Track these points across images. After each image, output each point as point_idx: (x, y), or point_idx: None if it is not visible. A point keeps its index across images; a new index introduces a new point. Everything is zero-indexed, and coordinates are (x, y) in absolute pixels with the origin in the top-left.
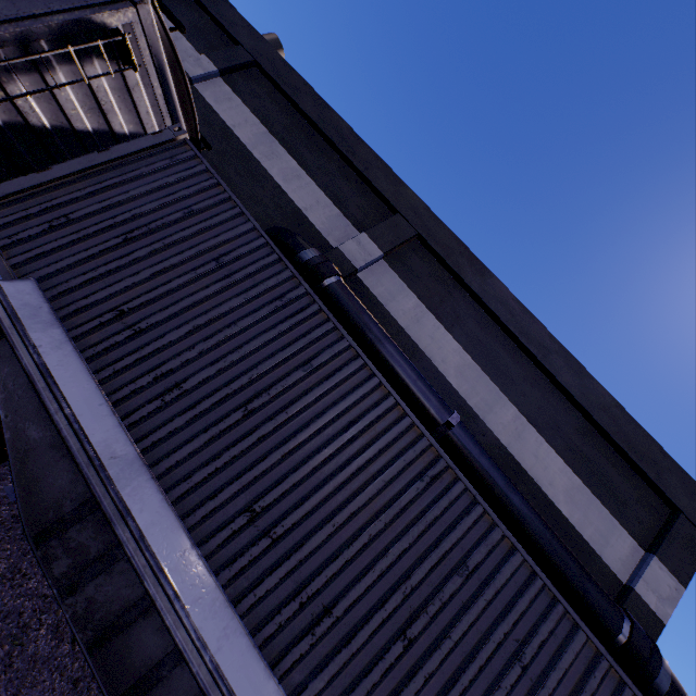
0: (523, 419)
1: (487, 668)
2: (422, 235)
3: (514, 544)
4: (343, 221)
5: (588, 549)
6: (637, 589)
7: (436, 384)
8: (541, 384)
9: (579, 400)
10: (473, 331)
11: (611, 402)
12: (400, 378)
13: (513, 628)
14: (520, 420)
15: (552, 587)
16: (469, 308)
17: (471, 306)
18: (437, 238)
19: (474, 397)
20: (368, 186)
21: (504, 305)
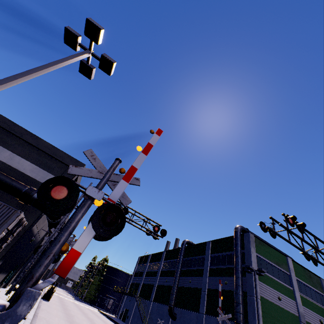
0: (14, 154)
1: None
2: None
3: None
4: None
5: (38, 182)
6: None
7: None
8: (22, 144)
9: (35, 145)
10: None
11: (48, 144)
12: None
13: None
14: (12, 154)
15: None
16: None
17: None
18: None
19: None
20: None
21: (4, 122)
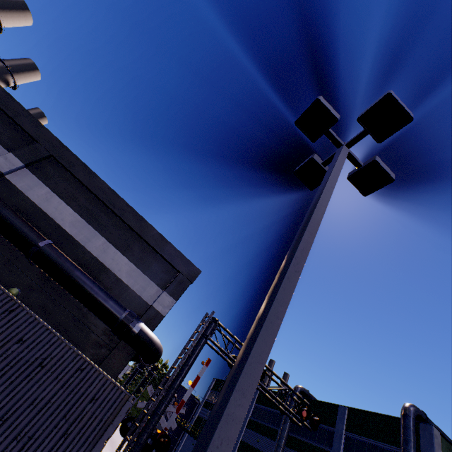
0: (109, 243)
1: None
2: (53, 155)
3: None
4: None
5: (135, 294)
6: (154, 305)
7: (56, 231)
8: (121, 227)
9: (138, 232)
10: (84, 204)
11: (155, 232)
12: (10, 227)
13: None
14: (106, 244)
15: None
16: (83, 193)
17: (85, 192)
18: (64, 157)
19: (80, 236)
20: (19, 126)
21: (102, 190)
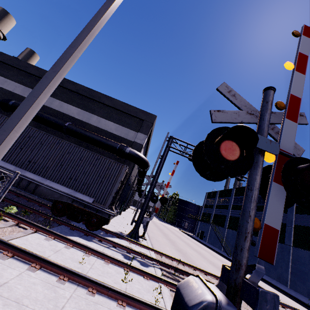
0: (99, 117)
1: (36, 147)
2: None
3: (38, 130)
4: (27, 89)
5: (123, 138)
6: (135, 141)
7: (72, 120)
8: (102, 107)
9: (112, 106)
10: (79, 102)
11: (121, 103)
12: (50, 121)
13: (40, 140)
14: (99, 118)
15: (46, 133)
16: (75, 96)
17: (76, 95)
18: None
19: (84, 118)
20: (30, 74)
21: (84, 91)
